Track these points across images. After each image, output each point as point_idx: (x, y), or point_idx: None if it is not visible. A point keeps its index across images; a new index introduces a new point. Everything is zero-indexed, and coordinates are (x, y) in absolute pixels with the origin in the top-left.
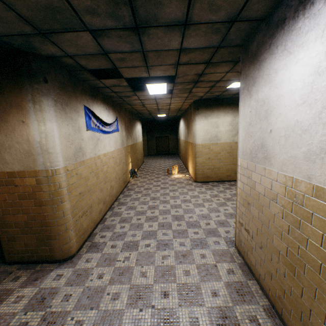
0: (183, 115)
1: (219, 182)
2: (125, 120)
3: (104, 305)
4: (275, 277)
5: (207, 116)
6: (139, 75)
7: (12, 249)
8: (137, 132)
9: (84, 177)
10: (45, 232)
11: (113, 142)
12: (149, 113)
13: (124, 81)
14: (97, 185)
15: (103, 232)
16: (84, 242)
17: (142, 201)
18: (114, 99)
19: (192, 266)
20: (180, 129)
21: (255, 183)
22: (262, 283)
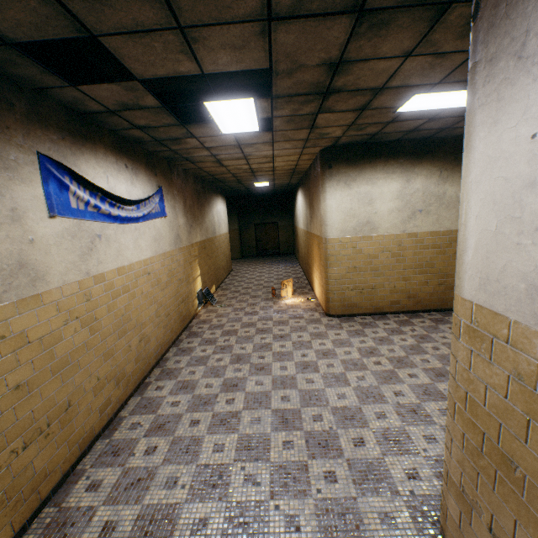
0: (302, 182)
1: (376, 316)
2: (183, 194)
3: None
4: None
5: (350, 182)
6: (173, 66)
7: None
8: (215, 217)
9: (37, 339)
10: None
11: (150, 241)
12: (237, 179)
13: (142, 90)
14: (93, 347)
15: (101, 467)
16: (36, 511)
17: (213, 366)
18: (151, 148)
19: None
20: (297, 208)
21: None
22: None
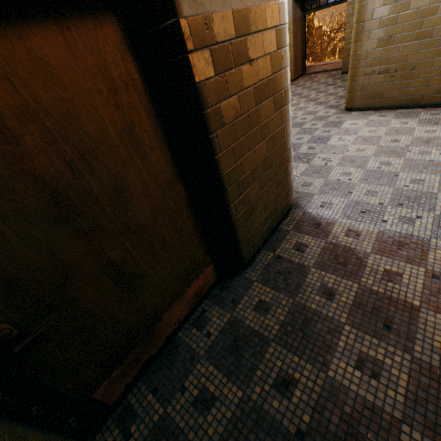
0: None
1: None
2: None
3: (394, 169)
4: (436, 77)
5: None
6: None
7: (251, 234)
8: None
9: None
10: (283, 164)
11: None
12: None
13: None
14: None
15: None
16: None
17: None
18: None
19: (365, 129)
20: None
21: (412, 0)
22: (410, 102)
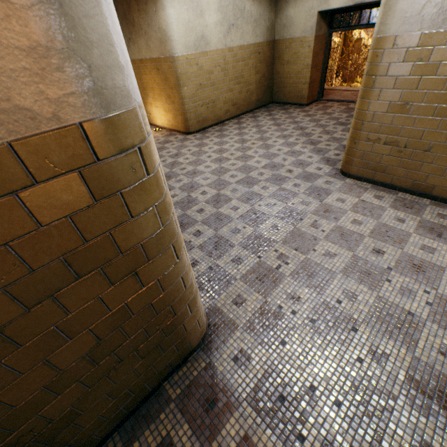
0: None
1: (219, 125)
2: None
3: (358, 313)
4: None
5: None
6: None
7: (74, 440)
8: None
9: None
10: (162, 323)
11: None
12: None
13: None
14: None
15: None
16: None
17: None
18: None
19: (350, 214)
20: None
21: (442, 64)
22: (418, 188)
